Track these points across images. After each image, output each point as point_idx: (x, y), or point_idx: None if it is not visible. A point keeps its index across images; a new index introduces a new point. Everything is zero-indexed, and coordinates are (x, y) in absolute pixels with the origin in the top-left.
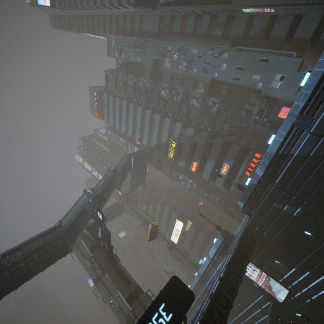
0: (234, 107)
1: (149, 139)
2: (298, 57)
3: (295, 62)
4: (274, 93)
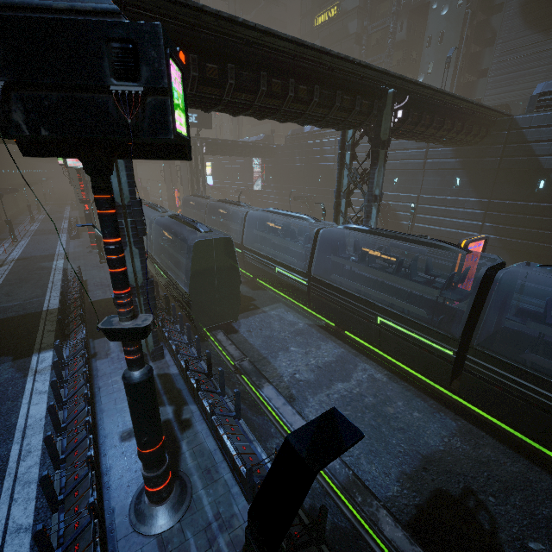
0: (402, 65)
1: None
2: None
3: None
4: None
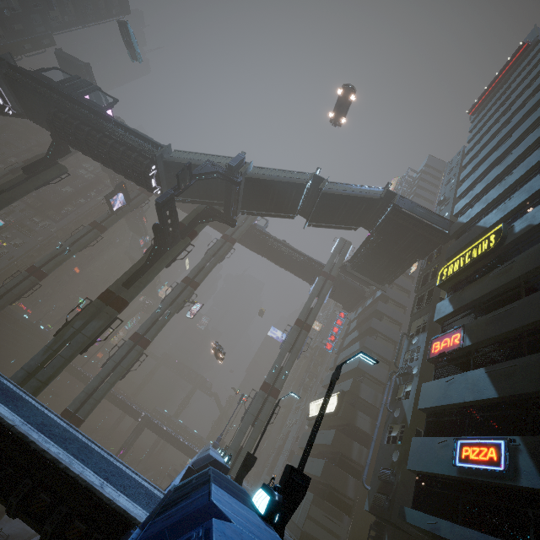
0: None
1: (472, 203)
2: None
3: None
4: None
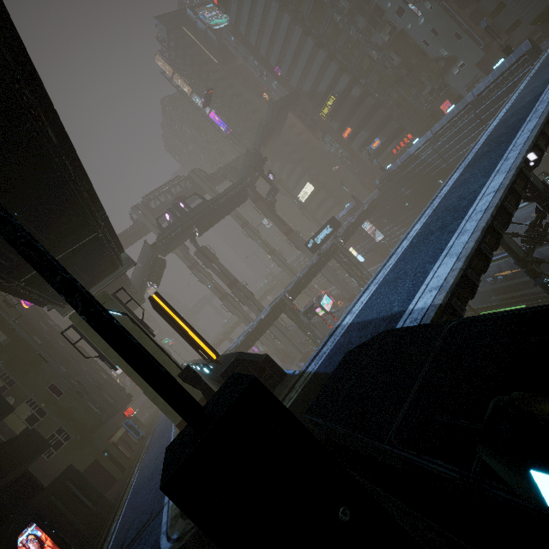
0: (412, 73)
1: (301, 81)
2: (487, 47)
3: (478, 55)
4: (449, 79)
